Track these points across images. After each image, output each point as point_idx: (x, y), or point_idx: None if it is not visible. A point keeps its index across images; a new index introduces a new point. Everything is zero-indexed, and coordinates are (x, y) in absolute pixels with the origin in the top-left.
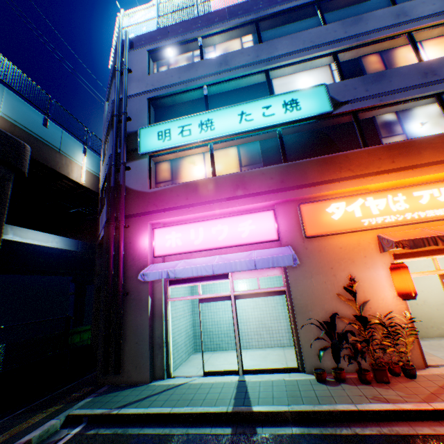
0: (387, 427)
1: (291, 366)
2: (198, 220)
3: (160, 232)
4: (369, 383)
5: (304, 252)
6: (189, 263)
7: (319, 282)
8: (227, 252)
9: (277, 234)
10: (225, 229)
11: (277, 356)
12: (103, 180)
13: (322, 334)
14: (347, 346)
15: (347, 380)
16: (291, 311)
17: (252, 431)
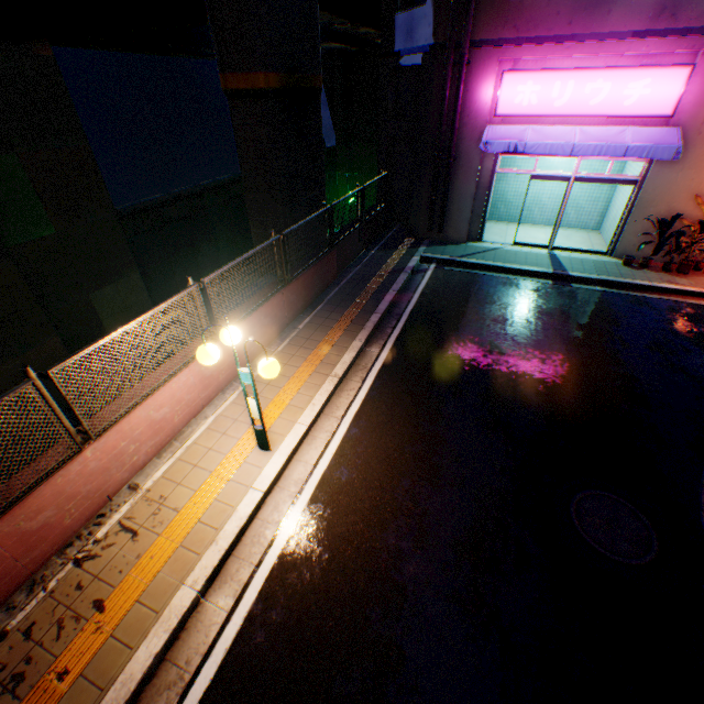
0: (666, 297)
1: (599, 251)
2: (571, 69)
3: (510, 81)
4: (667, 273)
5: (692, 140)
6: (538, 133)
7: (684, 180)
8: (589, 121)
9: (672, 110)
10: (605, 91)
11: (581, 239)
12: None
13: (650, 230)
14: (668, 245)
15: (648, 269)
16: (631, 204)
17: (567, 285)
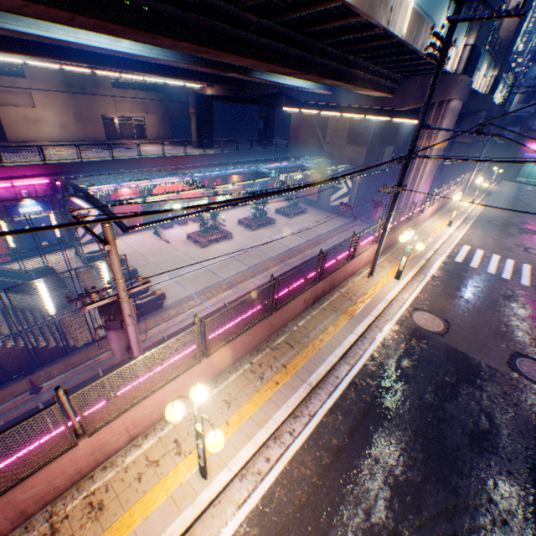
0: None
1: None
2: None
3: (533, 145)
4: None
5: None
6: None
7: None
8: None
9: None
10: None
11: None
12: (514, 113)
13: None
14: None
15: None
16: None
17: None
